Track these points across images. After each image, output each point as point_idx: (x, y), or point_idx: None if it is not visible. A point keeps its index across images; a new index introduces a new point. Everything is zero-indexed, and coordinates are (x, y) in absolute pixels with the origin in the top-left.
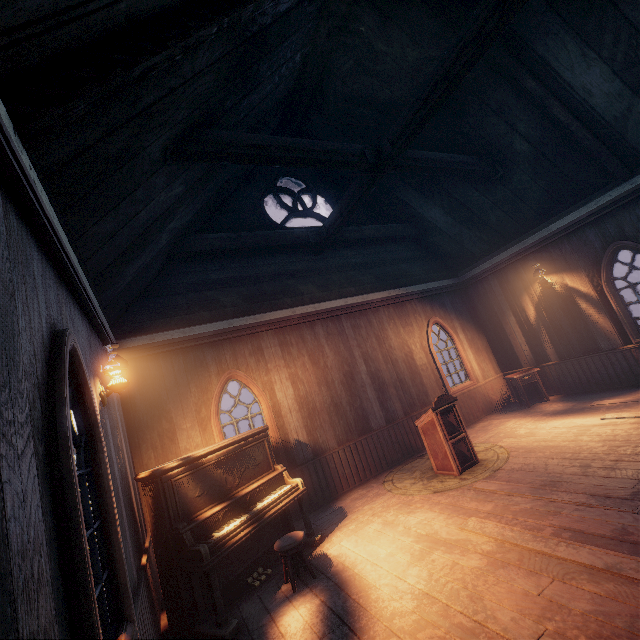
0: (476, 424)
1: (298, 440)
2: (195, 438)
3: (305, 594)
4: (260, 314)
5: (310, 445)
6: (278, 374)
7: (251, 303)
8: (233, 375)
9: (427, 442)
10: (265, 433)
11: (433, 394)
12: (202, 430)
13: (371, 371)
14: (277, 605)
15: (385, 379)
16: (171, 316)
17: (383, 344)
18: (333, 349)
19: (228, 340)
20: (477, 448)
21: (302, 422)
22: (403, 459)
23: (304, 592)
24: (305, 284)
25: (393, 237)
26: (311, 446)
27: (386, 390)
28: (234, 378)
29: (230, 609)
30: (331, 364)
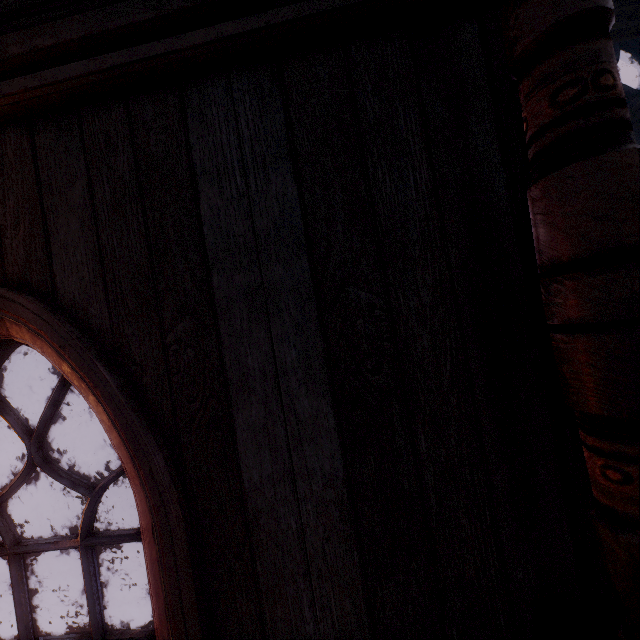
0: None
1: None
2: None
3: None
4: None
5: None
6: None
7: None
8: None
9: None
10: None
11: None
12: None
13: None
14: None
15: None
16: None
17: None
18: None
19: None
20: None
21: None
22: None
23: None
24: None
25: None
26: None
27: None
28: None
29: None
30: None
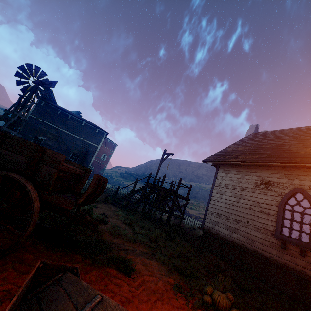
0: None
1: None
2: None
3: None
4: None
5: None
6: None
7: None
8: None
9: None
10: None
11: None
12: None
13: None
14: None
15: None
16: None
17: None
18: None
19: None
20: None
21: None
22: None
23: None
24: None
25: None
26: None
27: None
28: None
29: None
30: None
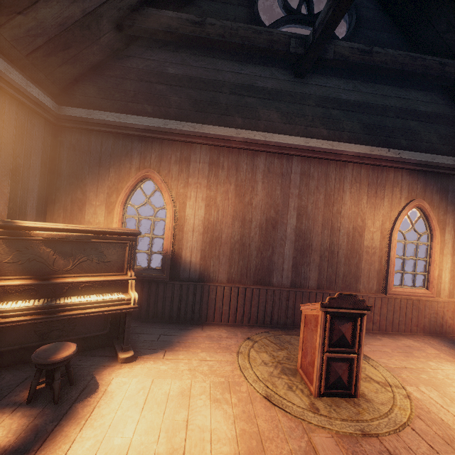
0: (403, 338)
1: (190, 259)
2: (99, 216)
3: (24, 416)
4: (200, 124)
5: (199, 268)
6: (196, 191)
7: (198, 110)
8: (150, 175)
9: (304, 333)
10: (132, 237)
11: (366, 283)
12: (107, 212)
13: (300, 228)
14: (3, 404)
15: (313, 243)
16: (116, 99)
17: (331, 206)
18: (266, 189)
19: (159, 140)
20: (375, 373)
21: (200, 245)
22: (291, 326)
23: (28, 412)
24: (267, 108)
25: (417, 75)
26: (200, 270)
27: (308, 254)
28: (151, 178)
29: (3, 370)
30: (257, 203)
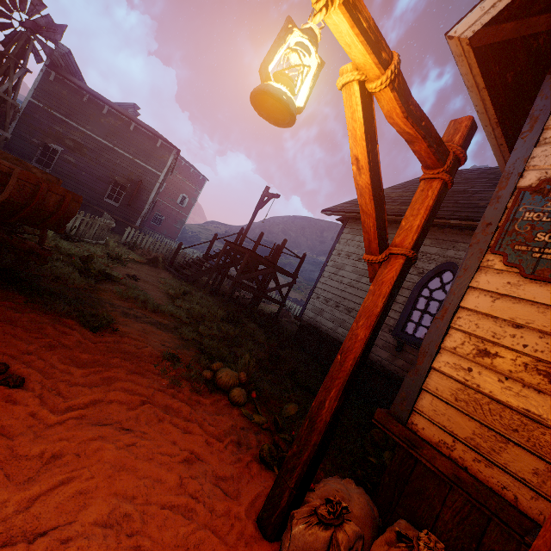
0: None
1: None
2: None
3: None
4: None
5: None
6: None
7: None
8: None
9: None
10: None
11: None
12: None
13: None
14: None
15: None
16: None
17: None
18: None
19: None
20: None
21: None
22: None
23: None
24: None
25: None
26: None
27: None
28: None
29: None
30: None
